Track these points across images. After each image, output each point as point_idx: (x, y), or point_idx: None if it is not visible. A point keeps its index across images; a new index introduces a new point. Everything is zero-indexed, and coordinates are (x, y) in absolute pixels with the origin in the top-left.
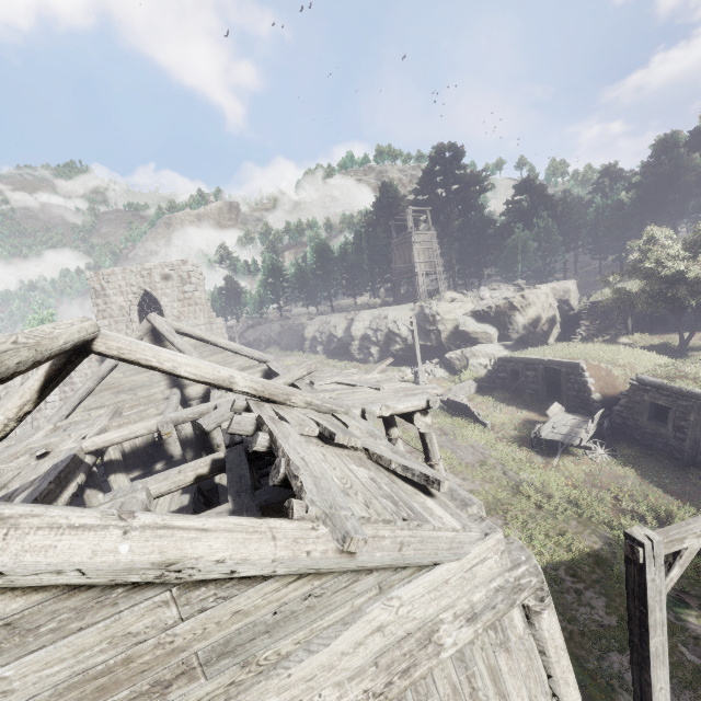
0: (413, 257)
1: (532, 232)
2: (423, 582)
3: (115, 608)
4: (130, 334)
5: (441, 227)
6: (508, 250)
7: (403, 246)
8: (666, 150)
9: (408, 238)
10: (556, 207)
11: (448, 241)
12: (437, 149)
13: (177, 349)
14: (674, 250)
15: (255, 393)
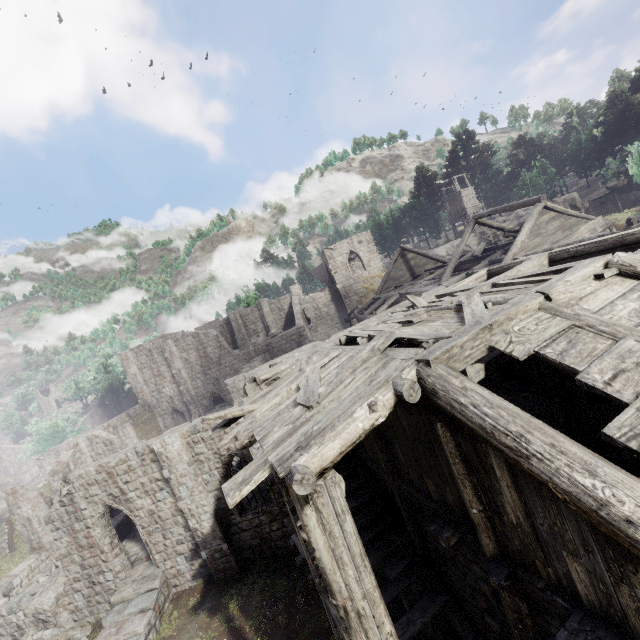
0: (464, 206)
1: (534, 171)
2: (591, 222)
3: (560, 218)
4: (395, 255)
5: (471, 184)
6: (521, 187)
7: (454, 201)
8: (617, 97)
9: (457, 195)
10: (546, 150)
11: (477, 192)
12: (458, 136)
13: (420, 254)
14: (634, 157)
15: (509, 230)
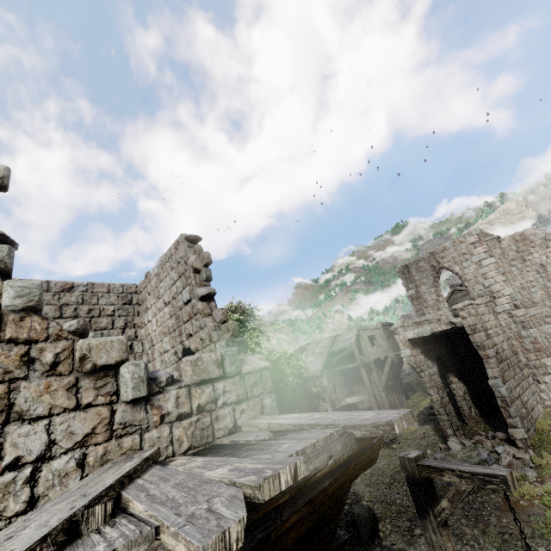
0: None
1: None
2: None
3: None
4: None
5: None
6: None
7: None
8: None
9: None
10: None
11: None
12: None
13: None
14: None
15: None
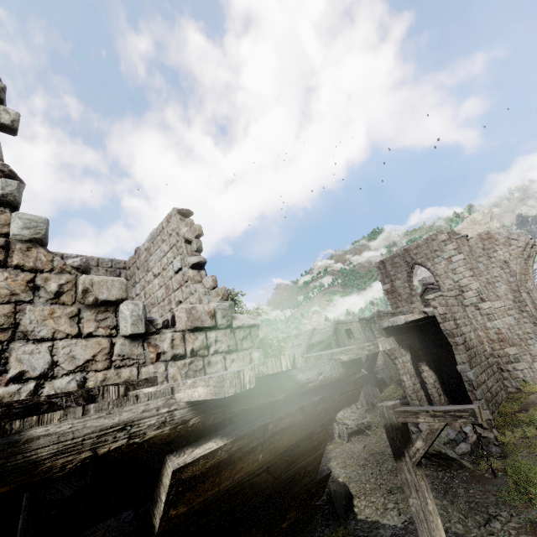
0: None
1: None
2: None
3: None
4: None
5: None
6: None
7: None
8: None
9: None
10: None
11: None
12: None
13: None
14: None
15: None
